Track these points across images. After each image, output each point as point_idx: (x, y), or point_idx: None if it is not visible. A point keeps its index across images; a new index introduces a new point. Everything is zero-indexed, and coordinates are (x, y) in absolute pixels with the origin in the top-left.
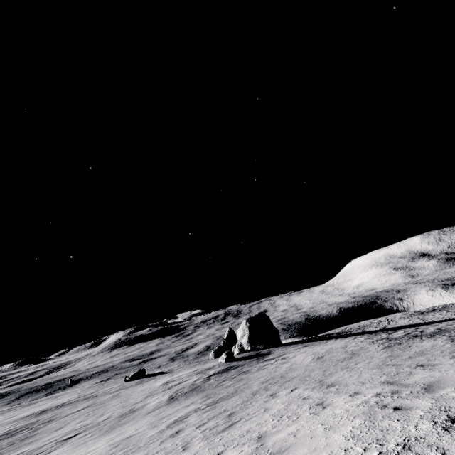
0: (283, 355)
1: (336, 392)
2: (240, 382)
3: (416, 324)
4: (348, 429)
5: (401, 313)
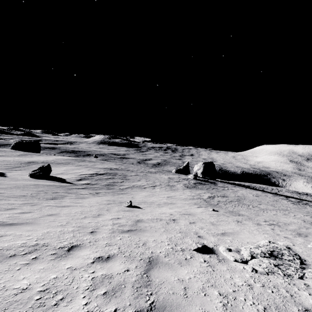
0: (227, 187)
1: (287, 210)
2: (220, 192)
3: (296, 198)
4: (307, 218)
5: (286, 189)
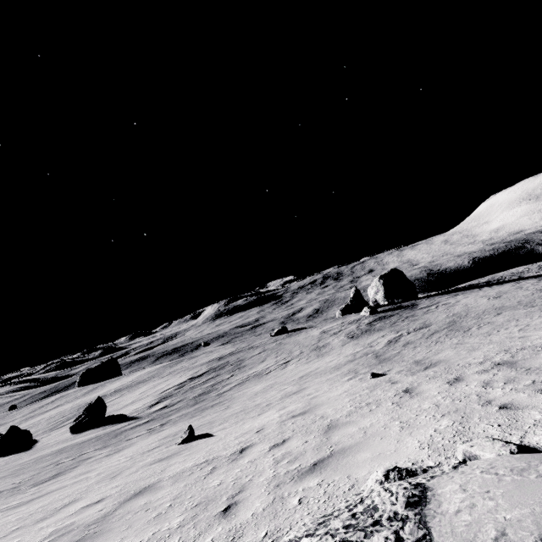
0: (438, 303)
1: None
2: (418, 321)
3: None
4: None
5: None
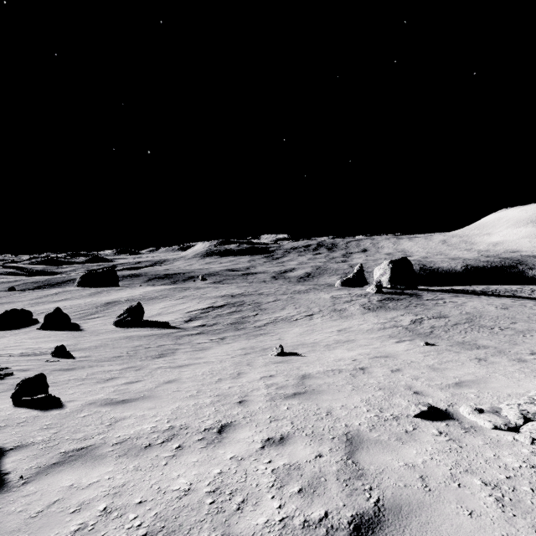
0: (443, 299)
1: None
2: (432, 310)
3: None
4: None
5: None
